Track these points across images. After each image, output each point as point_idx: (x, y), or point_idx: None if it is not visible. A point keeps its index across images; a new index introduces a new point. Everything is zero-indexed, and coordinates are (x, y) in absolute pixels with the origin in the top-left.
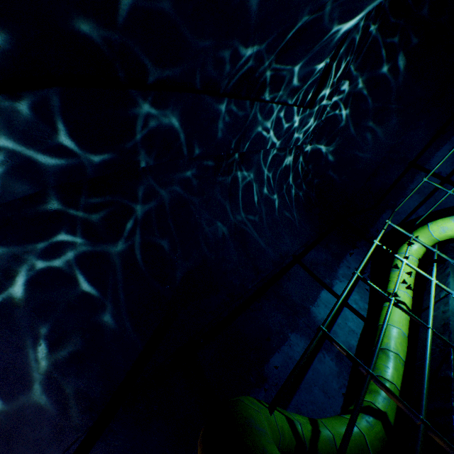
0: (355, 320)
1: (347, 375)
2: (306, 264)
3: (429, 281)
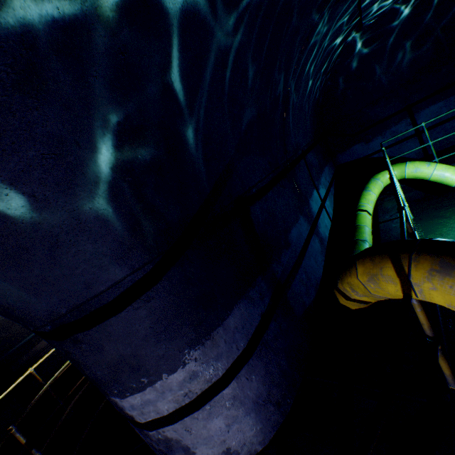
0: (328, 220)
1: (324, 254)
2: (307, 162)
3: (382, 206)
